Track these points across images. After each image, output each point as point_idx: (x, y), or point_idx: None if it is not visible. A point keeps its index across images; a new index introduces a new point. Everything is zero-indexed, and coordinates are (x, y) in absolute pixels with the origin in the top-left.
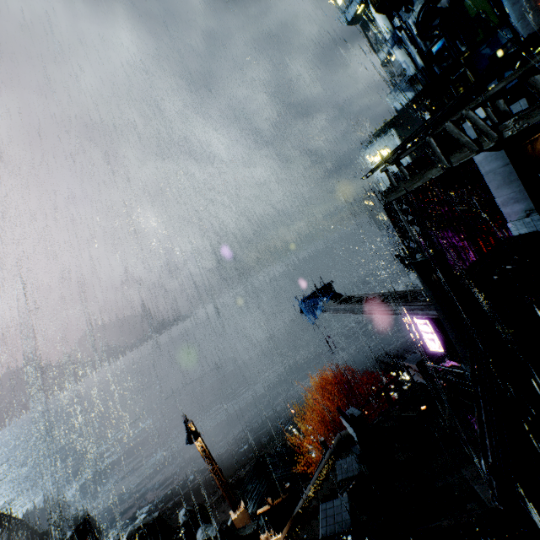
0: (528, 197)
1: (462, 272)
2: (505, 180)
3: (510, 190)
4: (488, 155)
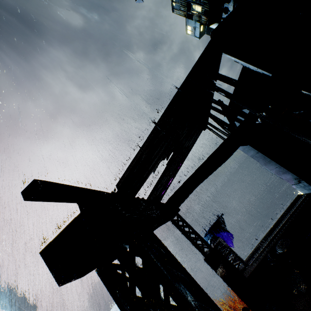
0: (287, 170)
1: (260, 242)
2: (265, 160)
3: (273, 166)
4: (243, 147)
